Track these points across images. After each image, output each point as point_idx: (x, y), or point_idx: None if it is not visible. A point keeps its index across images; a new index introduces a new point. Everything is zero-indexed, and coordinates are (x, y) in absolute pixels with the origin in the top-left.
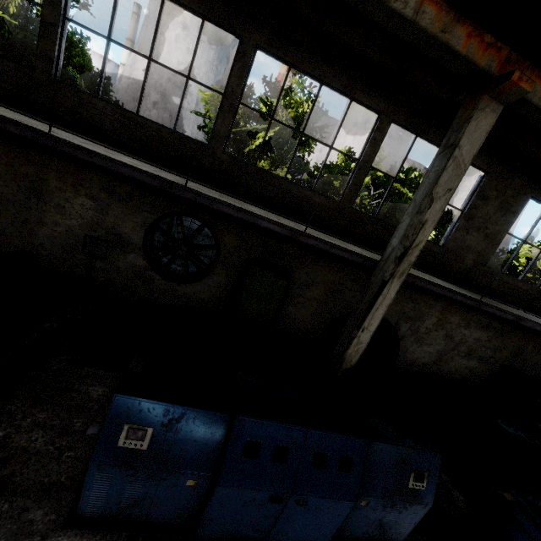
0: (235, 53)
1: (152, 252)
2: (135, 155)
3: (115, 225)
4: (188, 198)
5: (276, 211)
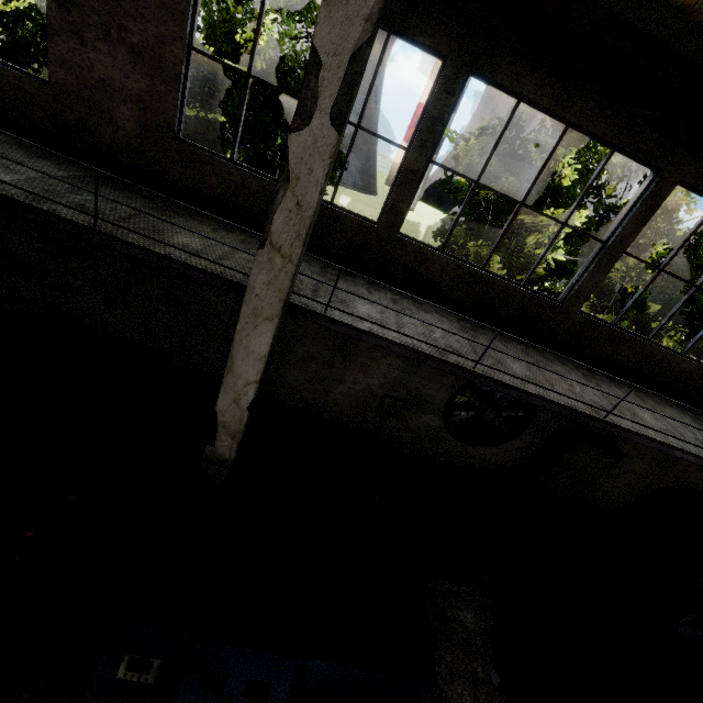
0: (641, 191)
1: (452, 413)
2: (467, 315)
3: (419, 385)
4: (596, 427)
5: (623, 378)
